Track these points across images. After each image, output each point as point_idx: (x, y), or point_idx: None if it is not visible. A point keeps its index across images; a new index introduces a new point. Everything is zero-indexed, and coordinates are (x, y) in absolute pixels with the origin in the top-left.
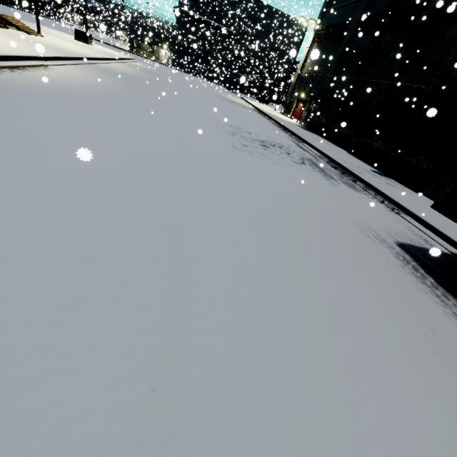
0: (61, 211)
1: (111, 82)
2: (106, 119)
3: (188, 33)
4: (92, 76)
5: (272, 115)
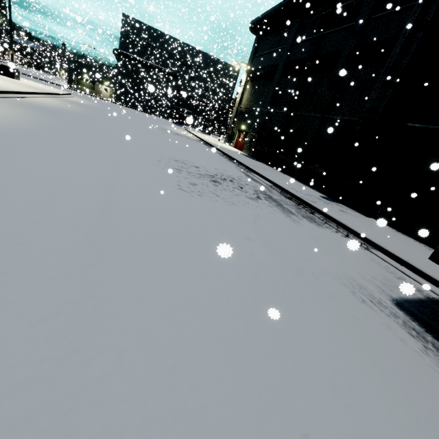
0: None
1: (28, 117)
2: None
3: (130, 73)
4: (1, 110)
5: (217, 145)
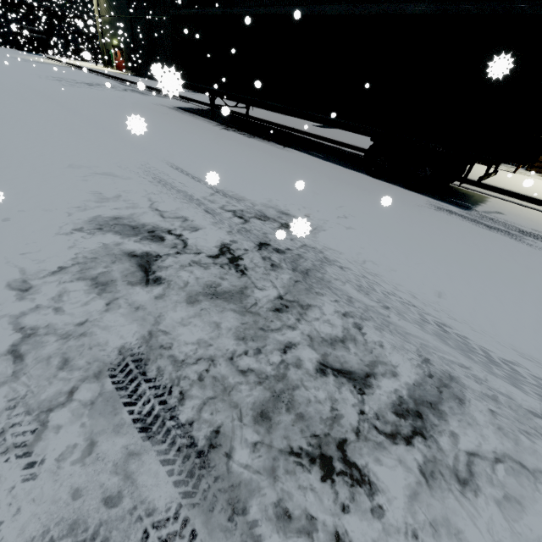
0: None
1: None
2: None
3: None
4: None
5: (93, 68)
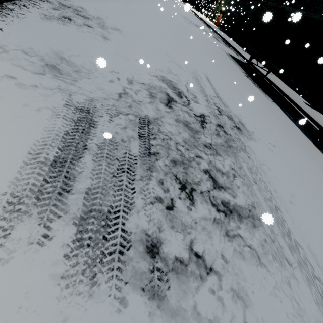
0: (158, 15)
1: None
2: (147, 0)
3: None
4: None
5: (203, 19)
